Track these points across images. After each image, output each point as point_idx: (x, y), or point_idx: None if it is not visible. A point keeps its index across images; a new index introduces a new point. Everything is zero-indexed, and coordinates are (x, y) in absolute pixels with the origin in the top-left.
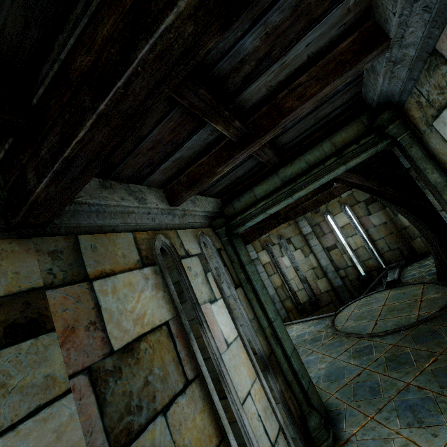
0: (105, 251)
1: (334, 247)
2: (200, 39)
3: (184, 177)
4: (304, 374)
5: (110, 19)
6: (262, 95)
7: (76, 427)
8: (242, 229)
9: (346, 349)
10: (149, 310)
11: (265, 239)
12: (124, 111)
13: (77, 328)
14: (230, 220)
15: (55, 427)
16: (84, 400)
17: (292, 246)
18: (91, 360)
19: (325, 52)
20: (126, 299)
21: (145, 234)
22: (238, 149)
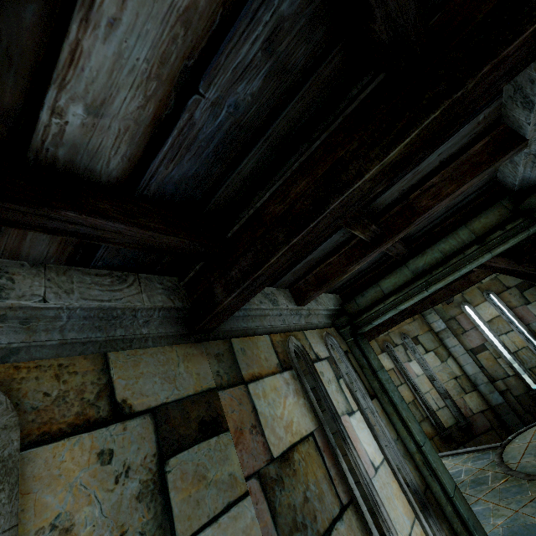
0: (252, 354)
1: (483, 349)
2: (373, 189)
3: (311, 277)
4: (476, 526)
5: (303, 182)
6: (394, 198)
7: (258, 532)
8: (367, 328)
9: (532, 498)
10: (295, 418)
11: (383, 339)
12: (306, 240)
13: (244, 430)
14: (355, 318)
15: (243, 527)
16: (259, 505)
17: (421, 348)
18: (258, 465)
19: (457, 155)
20: (275, 404)
21: (279, 336)
22: (371, 247)
